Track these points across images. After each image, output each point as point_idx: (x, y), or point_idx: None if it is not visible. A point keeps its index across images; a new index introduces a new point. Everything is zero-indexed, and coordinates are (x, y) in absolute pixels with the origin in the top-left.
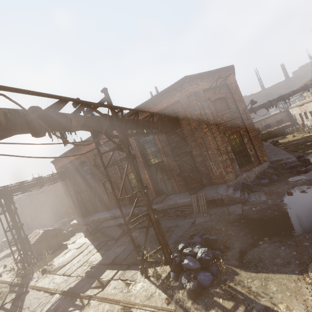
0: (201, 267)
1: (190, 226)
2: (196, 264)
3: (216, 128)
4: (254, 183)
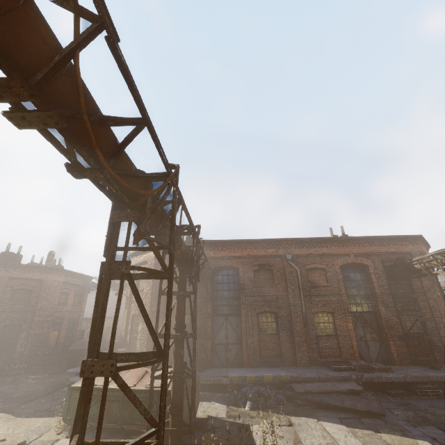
0: None
1: None
2: None
3: (442, 297)
4: None
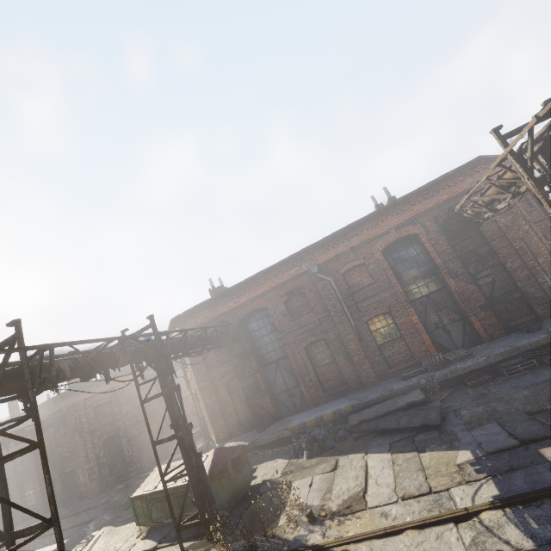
0: None
1: None
2: None
3: (536, 227)
4: None
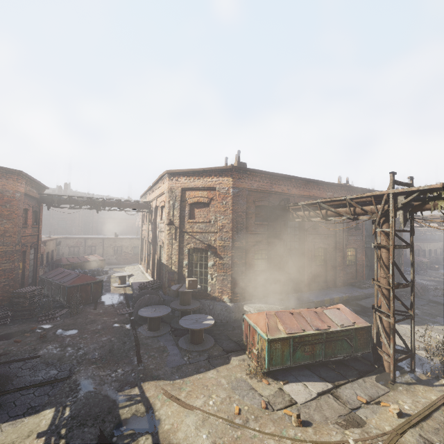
0: None
1: None
2: None
3: None
4: None
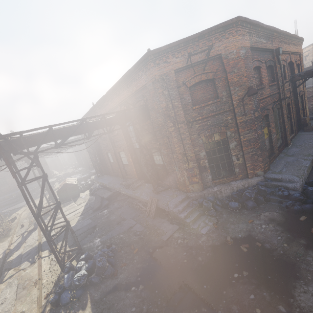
0: (71, 286)
1: (126, 230)
2: (67, 283)
3: (186, 128)
4: (219, 203)
